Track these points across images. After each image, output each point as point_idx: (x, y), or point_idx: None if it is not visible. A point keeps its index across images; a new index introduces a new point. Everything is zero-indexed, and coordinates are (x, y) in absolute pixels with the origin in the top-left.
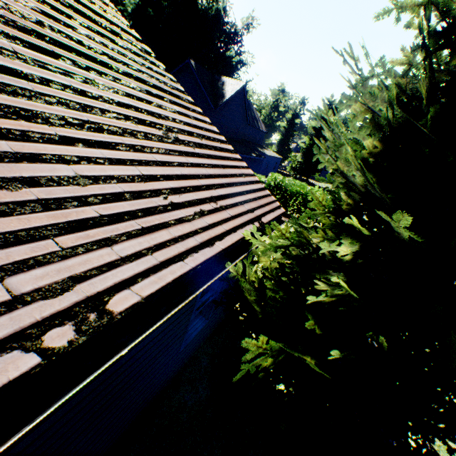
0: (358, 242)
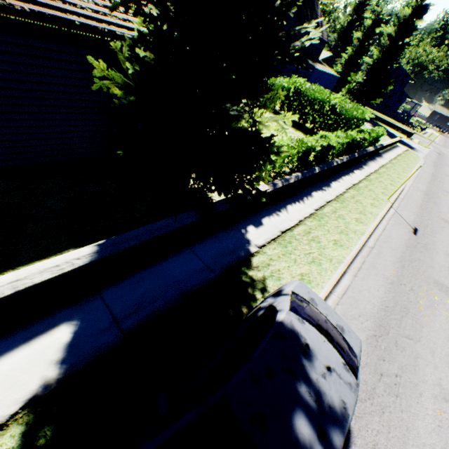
0: (160, 9)
